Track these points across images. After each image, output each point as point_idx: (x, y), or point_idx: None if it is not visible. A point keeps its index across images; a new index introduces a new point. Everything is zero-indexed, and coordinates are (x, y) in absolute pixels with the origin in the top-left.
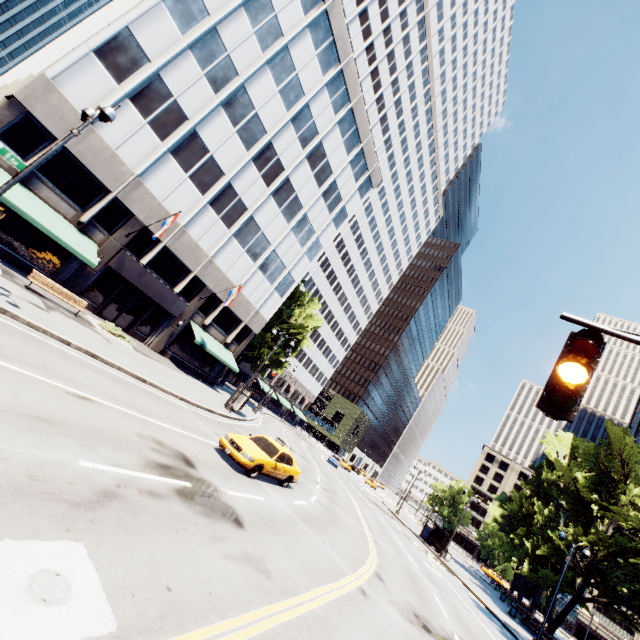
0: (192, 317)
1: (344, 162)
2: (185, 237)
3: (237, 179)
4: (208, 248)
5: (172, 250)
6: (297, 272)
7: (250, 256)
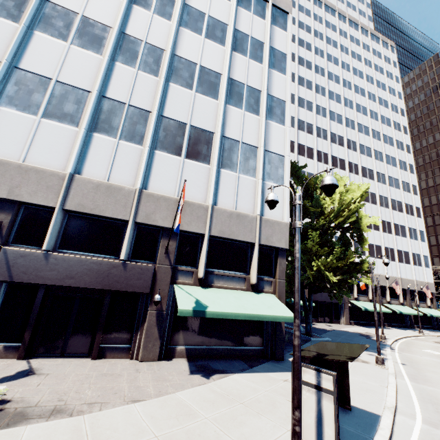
0: (175, 279)
1: (231, 9)
2: (85, 185)
3: (110, 89)
4: (130, 181)
5: (77, 210)
6: (276, 145)
7: (196, 160)
